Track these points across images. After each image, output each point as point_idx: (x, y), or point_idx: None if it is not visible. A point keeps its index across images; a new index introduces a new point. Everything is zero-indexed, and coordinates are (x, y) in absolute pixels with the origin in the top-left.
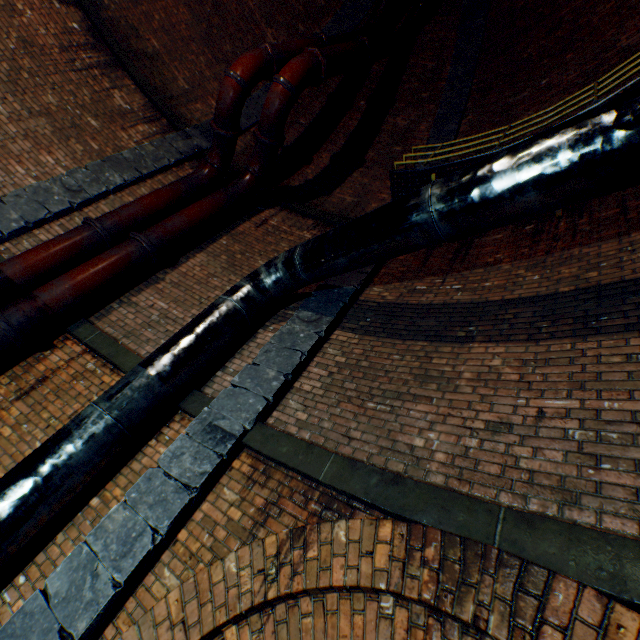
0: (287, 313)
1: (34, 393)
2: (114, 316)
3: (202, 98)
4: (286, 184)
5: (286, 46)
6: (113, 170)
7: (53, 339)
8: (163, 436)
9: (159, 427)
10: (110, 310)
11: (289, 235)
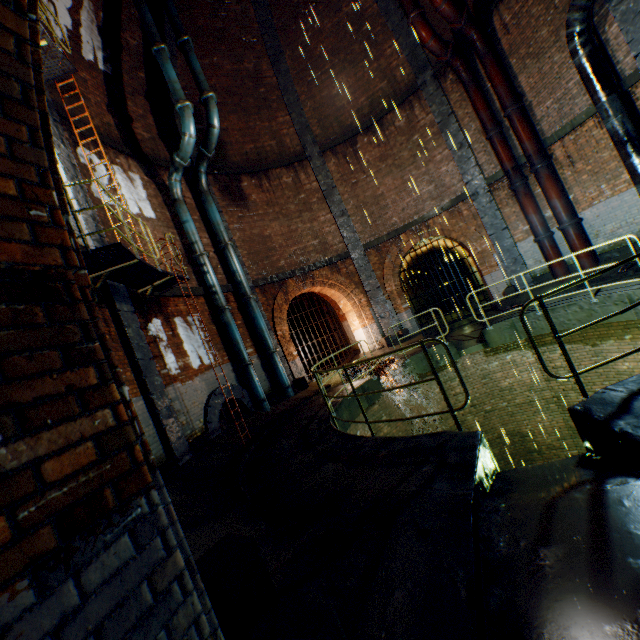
0: (601, 15)
1: (573, 161)
2: (544, 129)
3: (391, 73)
4: (470, 4)
5: (405, 1)
6: (448, 129)
7: (546, 156)
8: (638, 98)
9: (631, 101)
10: (539, 131)
11: (525, 6)
